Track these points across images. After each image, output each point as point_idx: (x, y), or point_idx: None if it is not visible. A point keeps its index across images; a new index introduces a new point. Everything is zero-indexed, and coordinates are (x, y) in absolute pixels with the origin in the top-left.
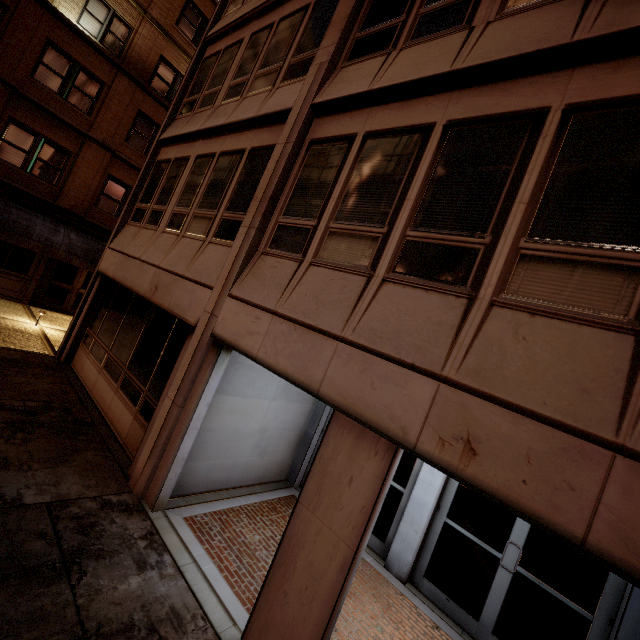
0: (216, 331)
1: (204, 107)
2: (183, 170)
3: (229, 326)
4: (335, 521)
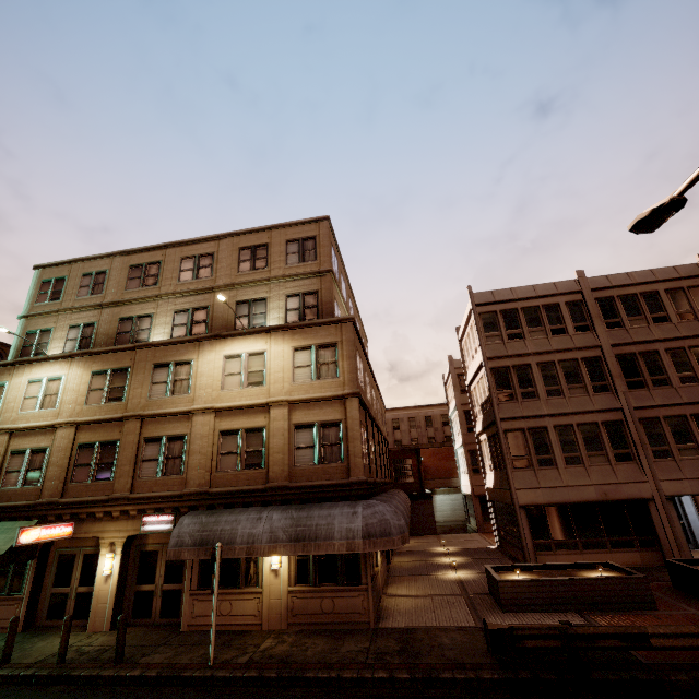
0: (667, 494)
1: (529, 399)
2: (547, 434)
3: (671, 490)
4: None
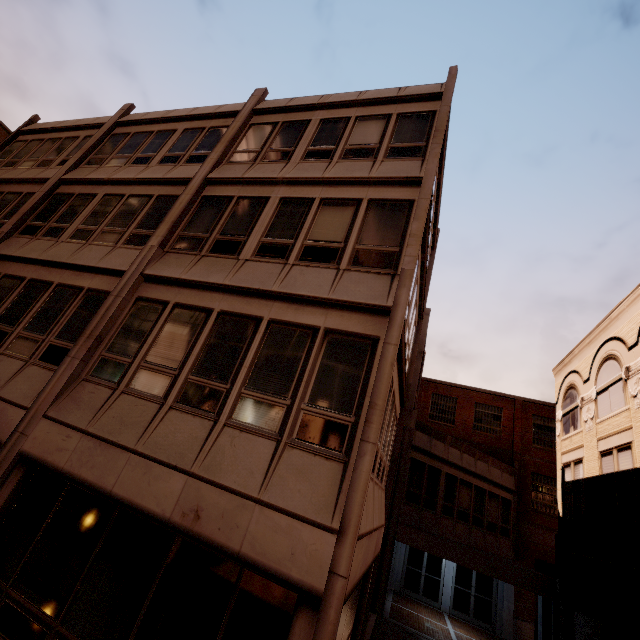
0: None
1: None
2: None
3: None
4: None
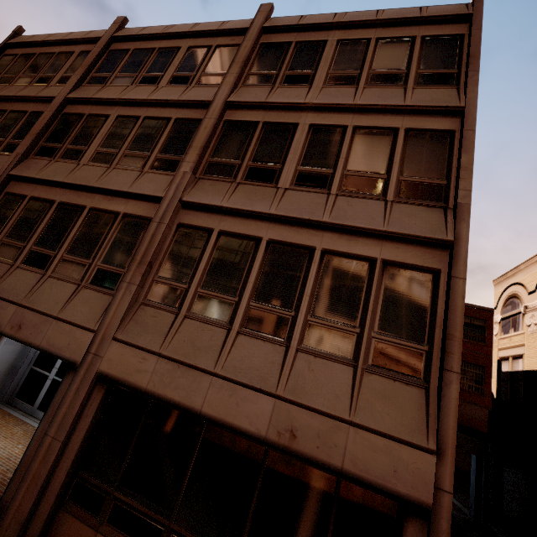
0: None
1: None
2: None
3: None
4: None
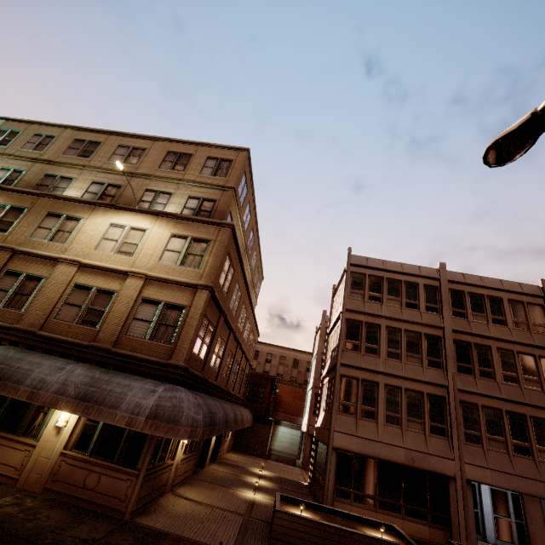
0: (468, 478)
1: (371, 354)
2: (377, 389)
3: (473, 475)
4: (538, 523)
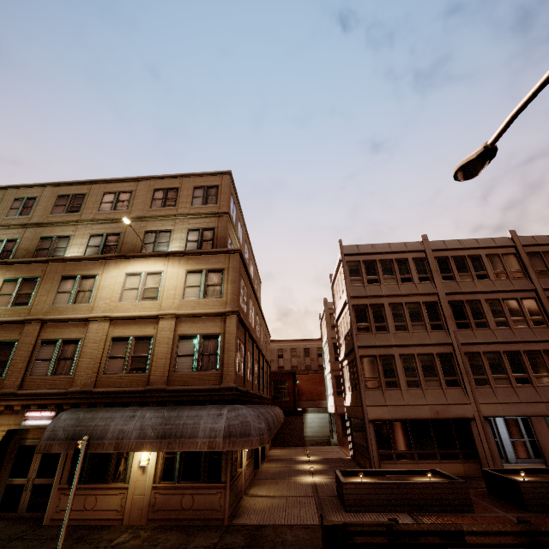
0: (484, 415)
1: (381, 331)
2: (394, 361)
3: (488, 412)
4: (546, 436)
